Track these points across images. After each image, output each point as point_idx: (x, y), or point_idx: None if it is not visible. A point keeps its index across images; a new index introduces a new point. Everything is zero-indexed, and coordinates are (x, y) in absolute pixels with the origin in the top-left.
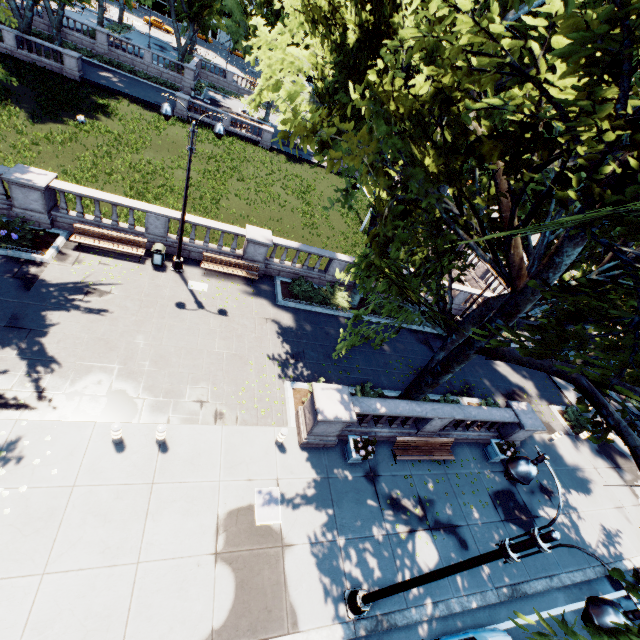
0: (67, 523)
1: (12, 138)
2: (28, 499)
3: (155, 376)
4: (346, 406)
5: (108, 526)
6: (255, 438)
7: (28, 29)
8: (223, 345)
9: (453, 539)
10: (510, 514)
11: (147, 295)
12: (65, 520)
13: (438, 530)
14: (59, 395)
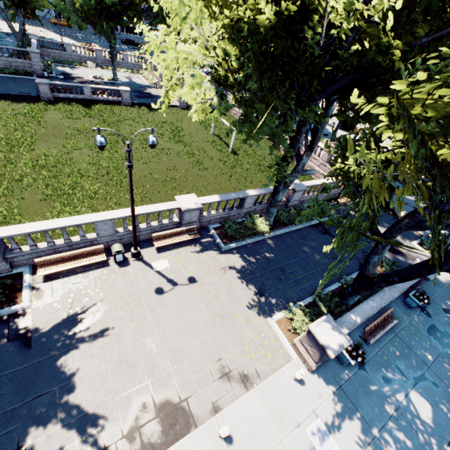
0: None
1: None
2: None
3: (181, 372)
4: (339, 333)
5: None
6: (280, 384)
7: None
8: (210, 311)
9: (428, 384)
10: (442, 342)
11: (129, 295)
12: None
13: (418, 383)
14: (121, 442)
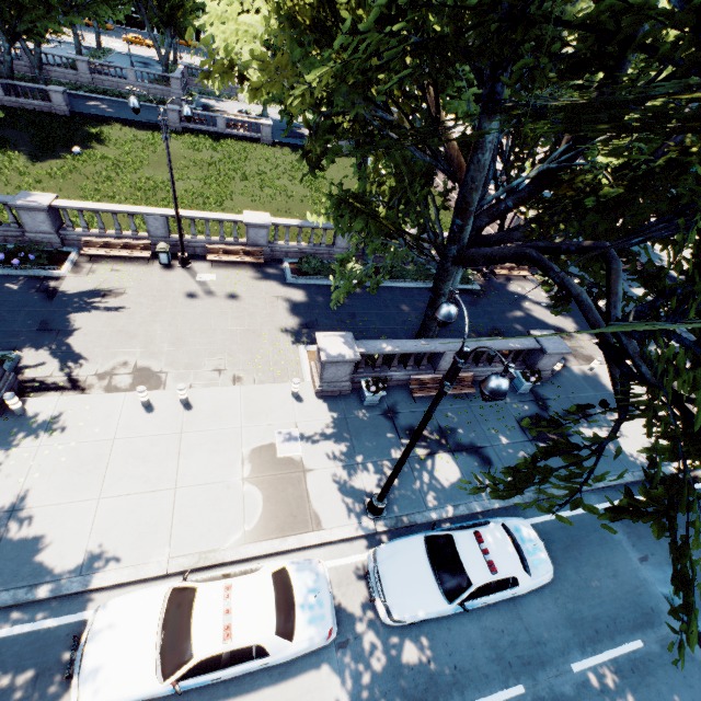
0: (113, 464)
1: (17, 181)
2: (78, 450)
3: (174, 354)
4: (349, 348)
5: (147, 465)
6: (272, 393)
7: (11, 74)
8: (236, 323)
9: (475, 458)
10: (539, 435)
11: (159, 291)
12: (111, 462)
13: (460, 451)
14: (92, 377)
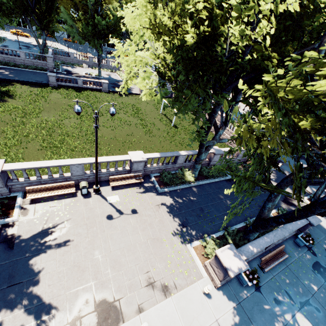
0: None
1: None
2: None
3: (117, 278)
4: (239, 259)
5: None
6: (191, 296)
7: None
8: (144, 235)
9: (312, 309)
10: (324, 276)
11: (87, 218)
12: None
13: (303, 307)
14: None
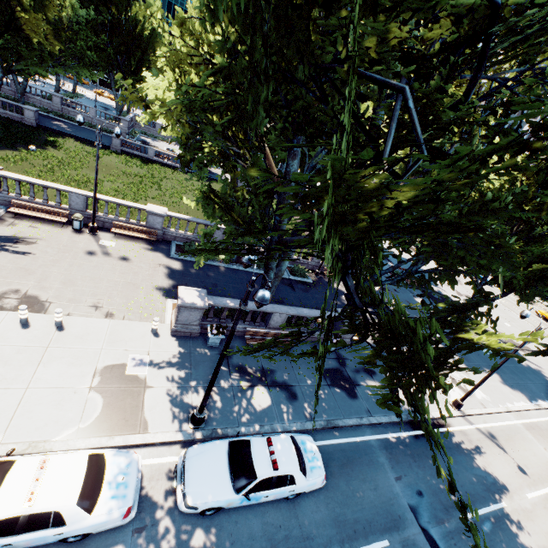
0: None
1: None
2: None
3: (62, 290)
4: (202, 299)
5: (7, 367)
6: (136, 328)
7: None
8: (121, 277)
9: (285, 392)
10: (336, 382)
11: (65, 246)
12: None
13: (274, 387)
14: None
